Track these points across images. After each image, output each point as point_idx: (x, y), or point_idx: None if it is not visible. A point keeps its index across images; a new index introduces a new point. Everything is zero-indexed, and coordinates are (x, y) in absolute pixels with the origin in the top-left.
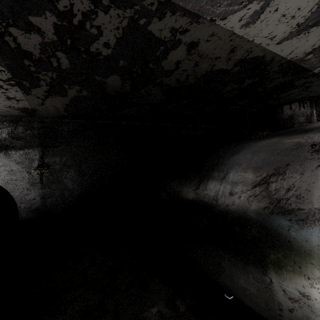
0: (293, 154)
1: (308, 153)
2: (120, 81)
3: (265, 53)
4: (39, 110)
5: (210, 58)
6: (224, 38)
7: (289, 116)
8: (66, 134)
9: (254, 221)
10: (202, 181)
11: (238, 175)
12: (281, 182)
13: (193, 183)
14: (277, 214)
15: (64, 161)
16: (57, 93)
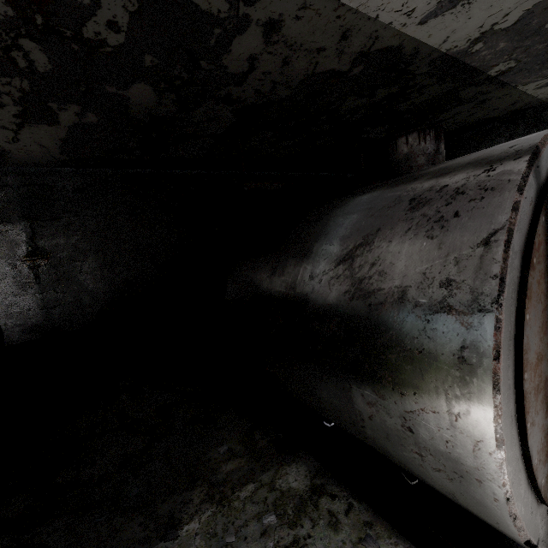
0: (387, 215)
1: (404, 211)
2: (153, 94)
3: (402, 41)
4: (12, 152)
5: (308, 50)
6: (325, 12)
7: (404, 156)
8: (71, 196)
9: (333, 311)
10: (280, 262)
11: (323, 249)
12: (366, 255)
13: (268, 266)
14: (358, 299)
15: (75, 244)
16: (40, 119)
